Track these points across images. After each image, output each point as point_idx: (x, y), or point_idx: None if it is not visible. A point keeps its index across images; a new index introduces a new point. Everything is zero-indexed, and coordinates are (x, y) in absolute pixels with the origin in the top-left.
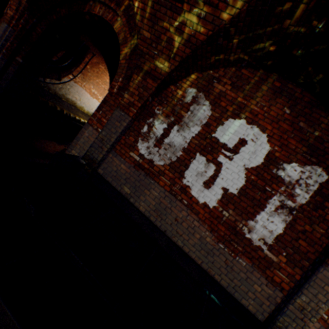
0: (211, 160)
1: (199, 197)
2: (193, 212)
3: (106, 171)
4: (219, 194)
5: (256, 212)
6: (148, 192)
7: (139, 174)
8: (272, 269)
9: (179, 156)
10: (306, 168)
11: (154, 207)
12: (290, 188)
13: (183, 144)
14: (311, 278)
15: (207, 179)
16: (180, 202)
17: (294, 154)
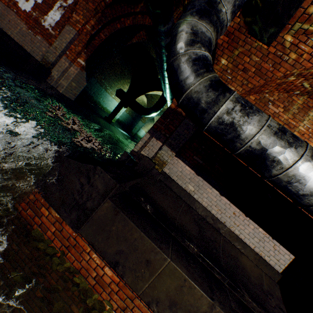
0: None
1: (23, 7)
2: (18, 16)
3: None
4: (33, 4)
5: (49, 11)
6: None
7: None
8: (52, 39)
9: None
10: None
11: None
12: None
13: None
14: (61, 33)
15: None
16: (12, 12)
17: None
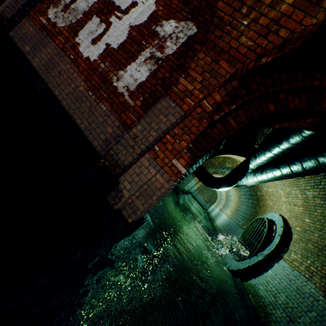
0: (104, 21)
1: (85, 53)
2: (75, 66)
3: (16, 34)
4: (102, 49)
5: (128, 64)
6: (44, 50)
7: (42, 35)
8: (127, 113)
9: (79, 19)
10: (181, 24)
11: (45, 62)
12: (162, 42)
13: (85, 8)
14: (150, 109)
15: (96, 37)
16: (68, 58)
17: (174, 13)
